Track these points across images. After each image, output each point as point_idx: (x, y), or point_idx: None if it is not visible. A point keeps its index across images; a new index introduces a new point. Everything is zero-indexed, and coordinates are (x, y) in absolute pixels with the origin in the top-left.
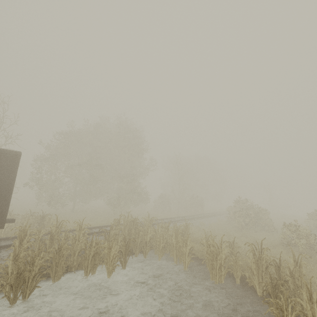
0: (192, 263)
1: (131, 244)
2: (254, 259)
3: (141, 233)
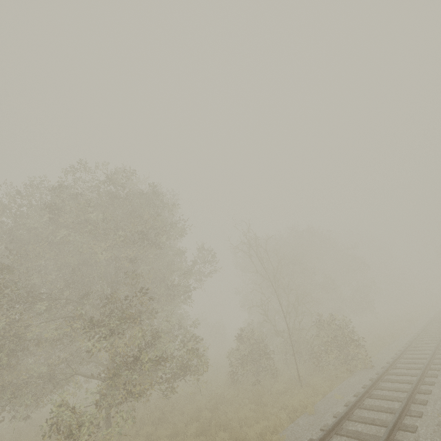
0: None
1: None
2: None
3: None
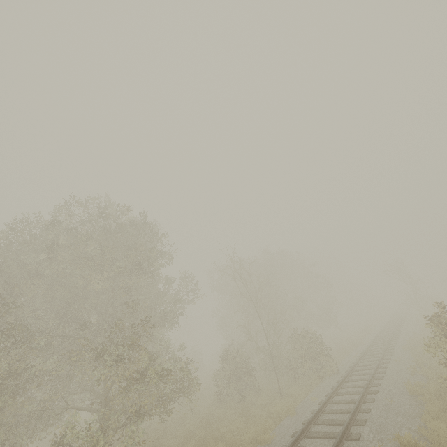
0: None
1: None
2: None
3: None
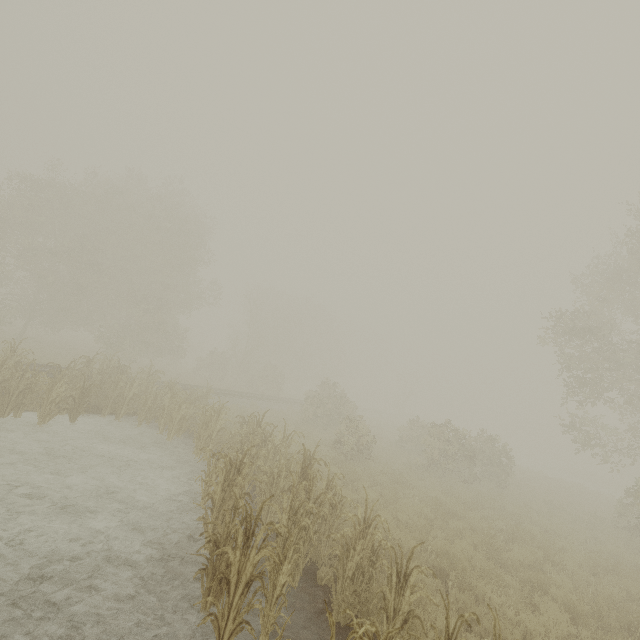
0: (188, 438)
1: (93, 391)
2: (246, 431)
3: (122, 384)
